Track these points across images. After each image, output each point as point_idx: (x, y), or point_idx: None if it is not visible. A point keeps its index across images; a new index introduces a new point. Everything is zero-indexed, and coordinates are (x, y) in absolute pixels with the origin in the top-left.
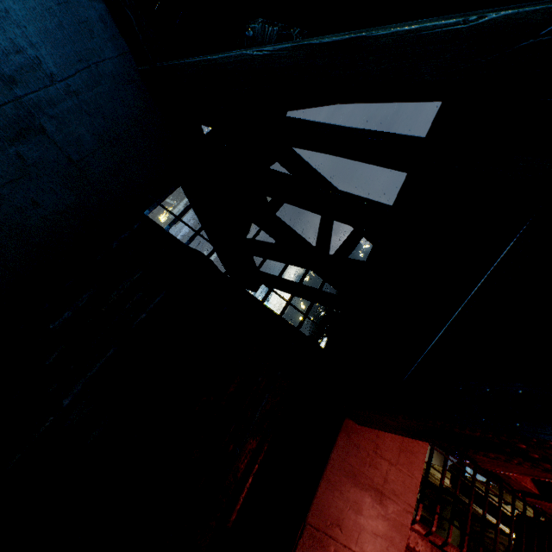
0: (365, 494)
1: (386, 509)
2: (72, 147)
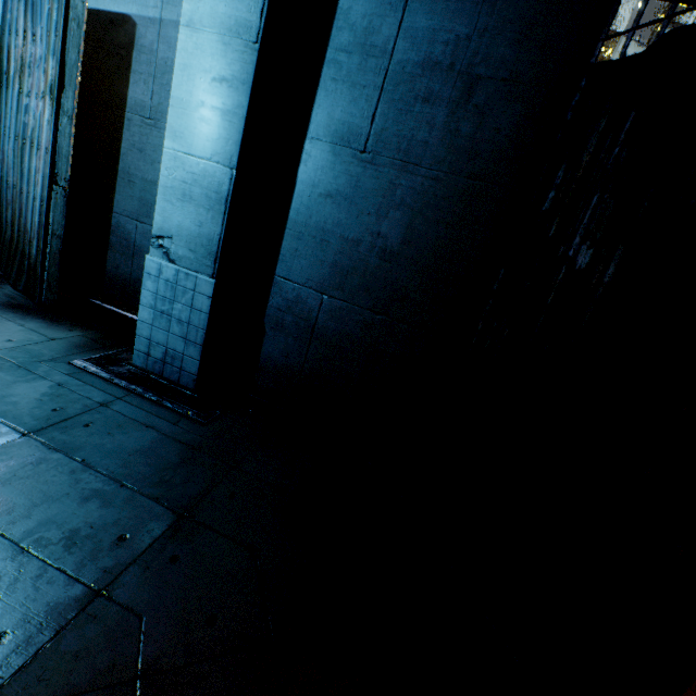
0: None
1: None
2: (500, 70)
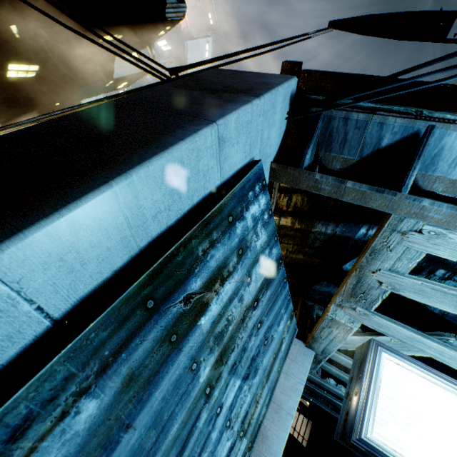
0: None
1: None
2: None
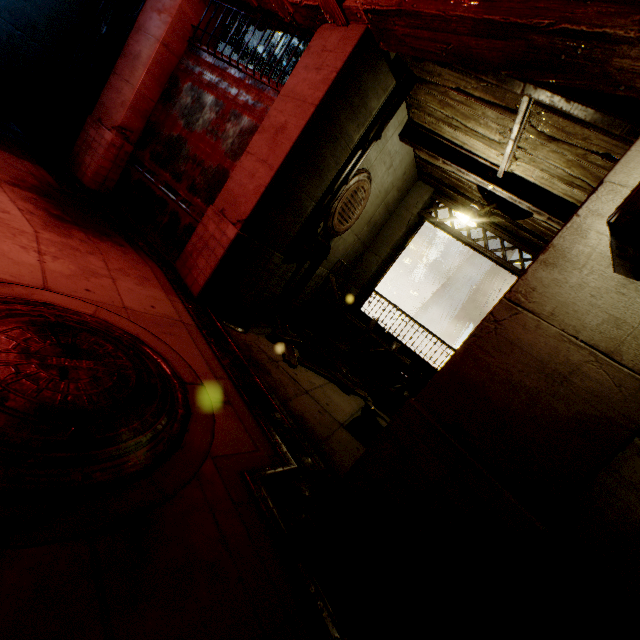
0: (154, 14)
1: (161, 18)
2: None
